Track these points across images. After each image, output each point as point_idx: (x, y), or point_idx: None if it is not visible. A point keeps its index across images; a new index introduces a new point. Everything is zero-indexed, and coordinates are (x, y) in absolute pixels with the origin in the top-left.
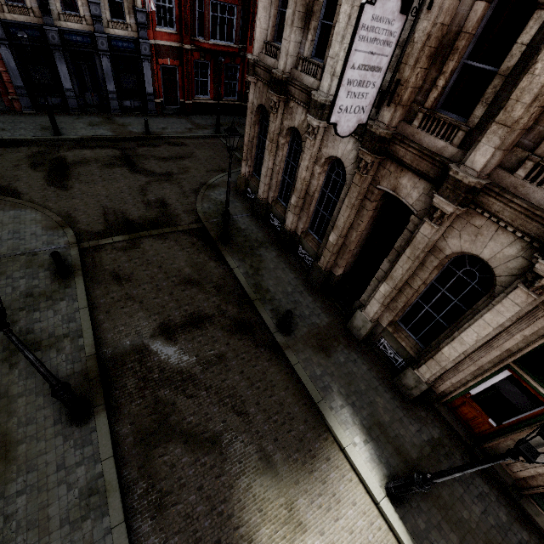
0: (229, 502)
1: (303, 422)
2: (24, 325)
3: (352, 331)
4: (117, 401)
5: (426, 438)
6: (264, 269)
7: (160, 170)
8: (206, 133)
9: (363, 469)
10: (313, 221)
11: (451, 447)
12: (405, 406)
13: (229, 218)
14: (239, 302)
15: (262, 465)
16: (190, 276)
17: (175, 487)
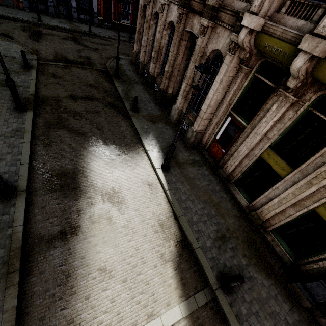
0: (82, 151)
1: (130, 140)
2: (1, 78)
3: (170, 120)
4: (40, 112)
5: (191, 158)
6: (133, 90)
7: (92, 46)
8: (124, 39)
9: (153, 158)
10: (162, 68)
11: (203, 164)
12: (185, 147)
13: (122, 70)
14: (115, 98)
15: (103, 146)
16: (93, 84)
17: (58, 141)
